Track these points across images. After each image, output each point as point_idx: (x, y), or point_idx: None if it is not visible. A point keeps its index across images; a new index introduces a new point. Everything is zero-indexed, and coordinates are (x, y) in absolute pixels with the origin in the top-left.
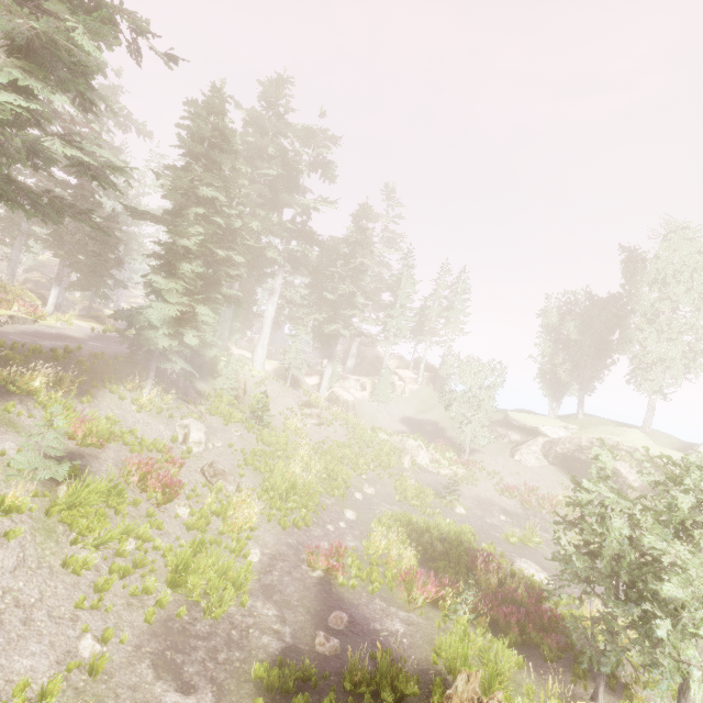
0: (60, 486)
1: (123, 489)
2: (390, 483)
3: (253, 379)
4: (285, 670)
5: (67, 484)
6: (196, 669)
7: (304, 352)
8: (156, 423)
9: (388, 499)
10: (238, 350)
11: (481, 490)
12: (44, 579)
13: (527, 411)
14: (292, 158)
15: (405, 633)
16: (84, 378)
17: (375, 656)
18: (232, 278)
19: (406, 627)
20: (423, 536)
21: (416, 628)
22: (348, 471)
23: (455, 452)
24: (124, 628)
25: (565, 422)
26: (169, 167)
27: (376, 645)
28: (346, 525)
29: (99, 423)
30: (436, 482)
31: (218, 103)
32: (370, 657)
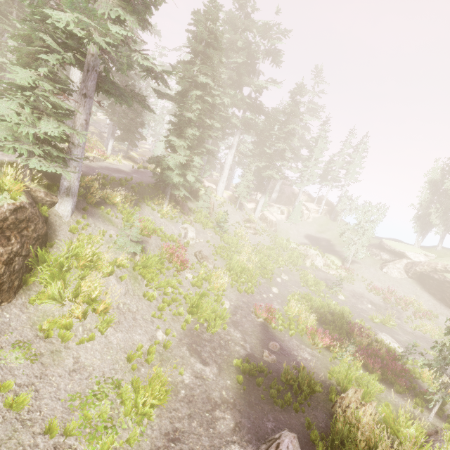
0: (136, 256)
1: (163, 261)
2: (297, 275)
3: (216, 202)
4: (250, 365)
5: (139, 255)
6: (207, 355)
7: (249, 187)
8: (170, 225)
9: (296, 284)
10: (208, 183)
11: (356, 287)
12: (137, 301)
13: (397, 240)
14: (253, 49)
15: (311, 360)
16: (137, 197)
17: (296, 368)
18: (211, 138)
19: (311, 357)
20: (319, 309)
21: (317, 359)
22: (273, 265)
23: (341, 261)
24: (173, 330)
25: (425, 251)
26: (180, 62)
27: (295, 363)
28: (273, 296)
29: (148, 224)
30: (326, 278)
31: (213, 12)
32: (293, 368)
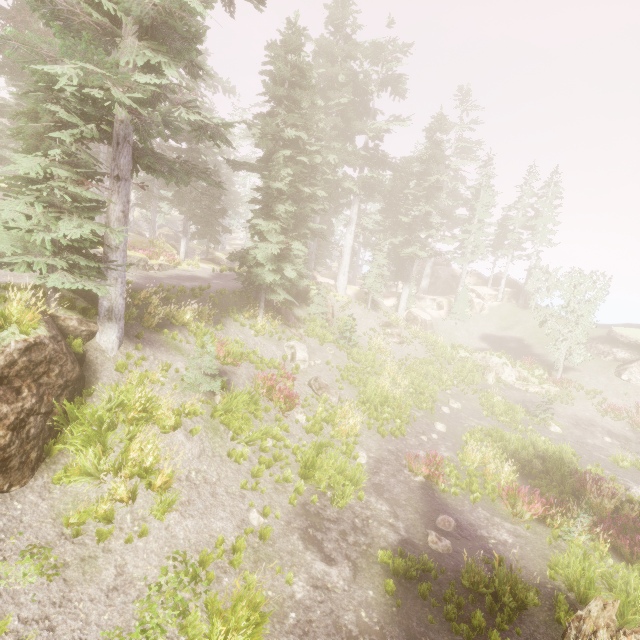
0: (216, 395)
1: (258, 399)
2: (475, 399)
3: (338, 304)
4: (406, 560)
5: (220, 395)
6: (332, 546)
7: (382, 276)
8: (269, 345)
9: (475, 414)
10: (323, 279)
11: (579, 409)
12: (218, 465)
13: (638, 325)
14: (362, 81)
15: (514, 544)
16: (216, 311)
17: (487, 561)
18: (316, 213)
19: (514, 539)
20: (518, 452)
21: (525, 541)
22: (434, 387)
23: (545, 369)
24: (276, 507)
25: None
26: (258, 116)
27: (486, 551)
28: (438, 437)
29: (233, 347)
30: (525, 400)
31: (294, 39)
32: (483, 561)
